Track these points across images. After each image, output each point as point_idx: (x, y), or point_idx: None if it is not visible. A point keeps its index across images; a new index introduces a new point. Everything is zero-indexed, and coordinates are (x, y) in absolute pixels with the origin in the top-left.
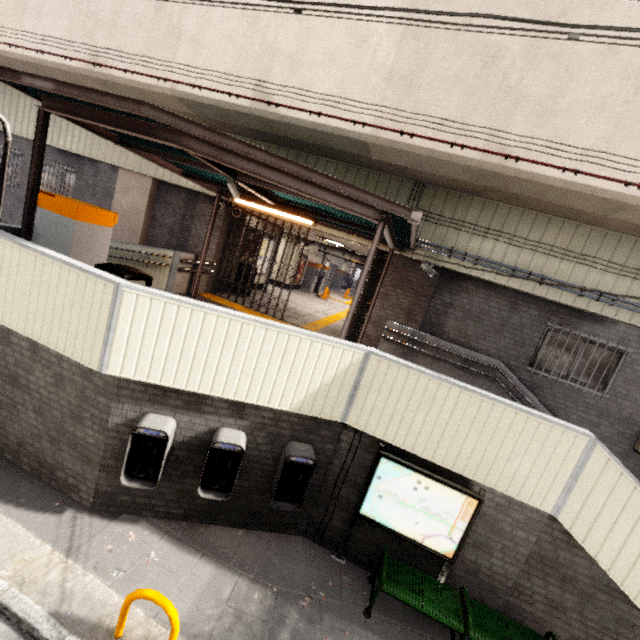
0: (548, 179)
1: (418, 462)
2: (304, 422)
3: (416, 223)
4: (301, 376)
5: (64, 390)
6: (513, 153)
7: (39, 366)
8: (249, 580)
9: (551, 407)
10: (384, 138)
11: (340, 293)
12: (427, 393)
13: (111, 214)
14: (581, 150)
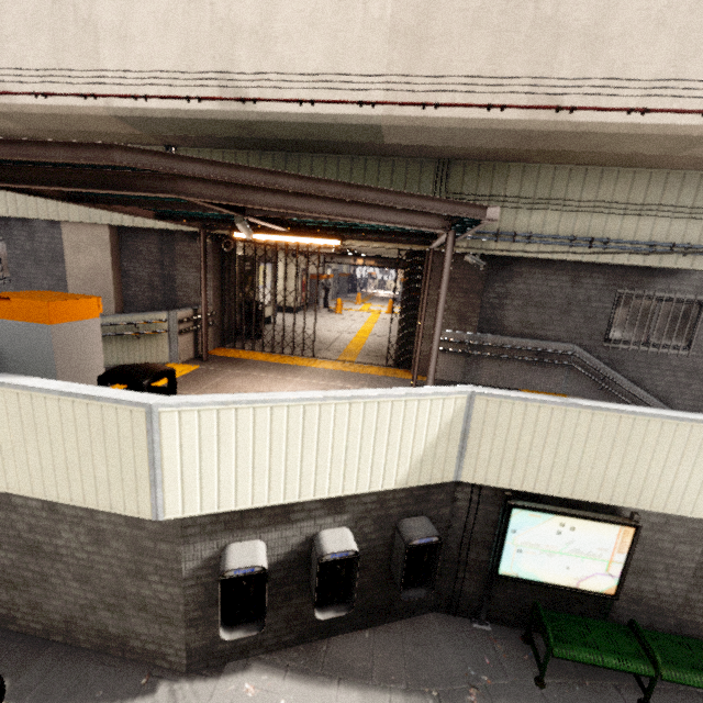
0: (611, 126)
1: (553, 501)
2: (412, 493)
3: (494, 222)
4: (401, 445)
5: (109, 546)
6: (564, 103)
7: (64, 525)
8: (402, 693)
9: (636, 379)
10: (402, 116)
11: (349, 299)
12: (552, 424)
13: (92, 300)
14: (645, 82)
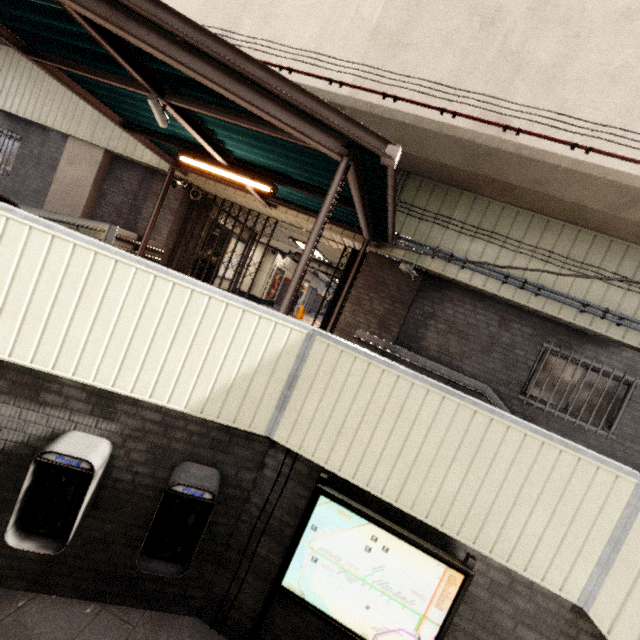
0: (553, 157)
1: (376, 506)
2: (210, 432)
3: (392, 161)
4: (207, 358)
5: None
6: (513, 125)
7: None
8: None
9: None
10: (363, 101)
11: (318, 318)
12: (394, 397)
13: None
14: (593, 125)
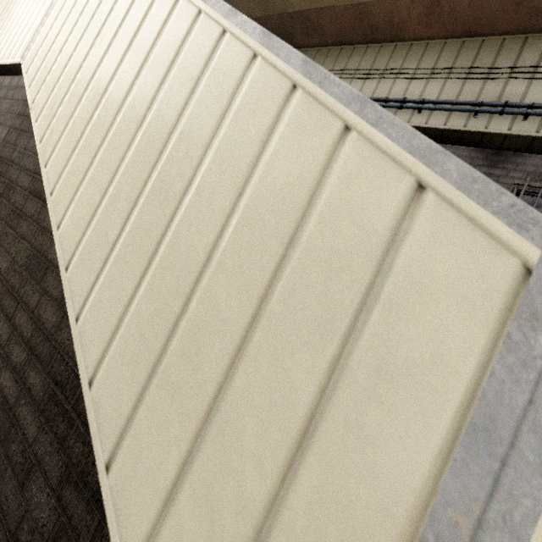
0: None
1: None
2: None
3: None
4: None
5: None
6: None
7: None
8: None
9: None
10: None
11: None
12: None
13: None
14: None
